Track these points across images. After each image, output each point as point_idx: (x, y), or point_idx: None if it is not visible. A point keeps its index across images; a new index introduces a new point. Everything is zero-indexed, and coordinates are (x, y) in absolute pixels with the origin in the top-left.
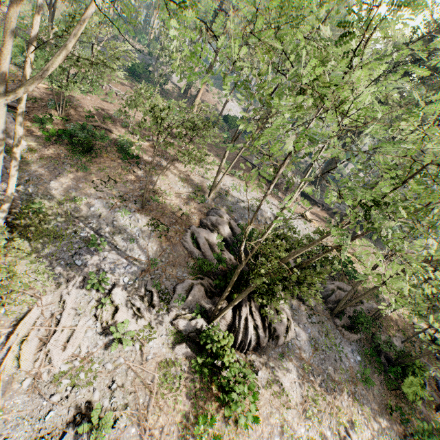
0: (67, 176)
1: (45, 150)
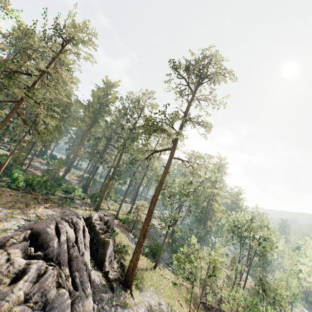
0: None
1: None
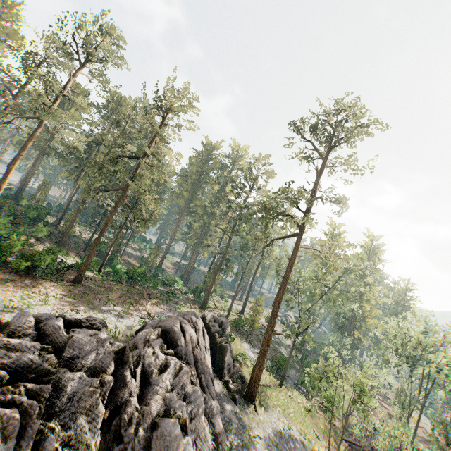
0: None
1: None
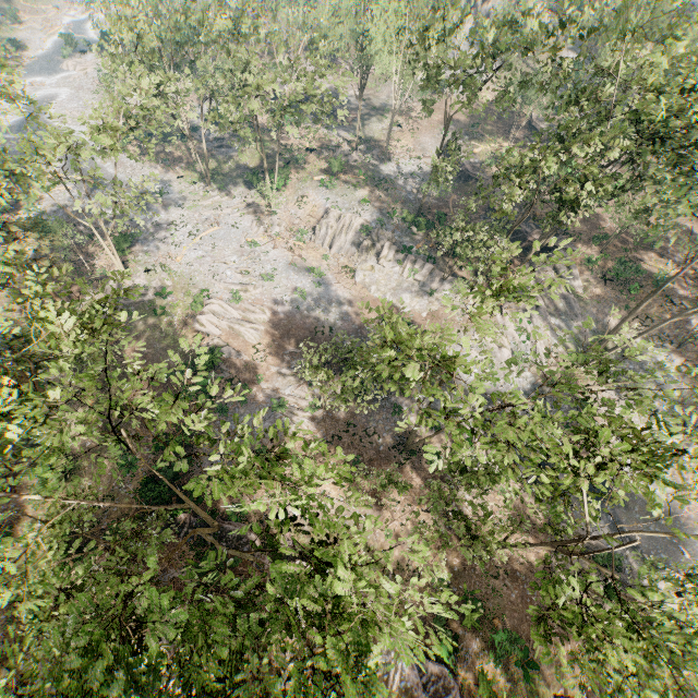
0: (613, 314)
1: (595, 291)
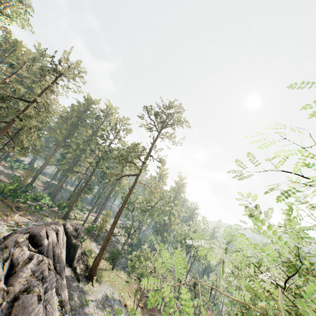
0: None
1: None
